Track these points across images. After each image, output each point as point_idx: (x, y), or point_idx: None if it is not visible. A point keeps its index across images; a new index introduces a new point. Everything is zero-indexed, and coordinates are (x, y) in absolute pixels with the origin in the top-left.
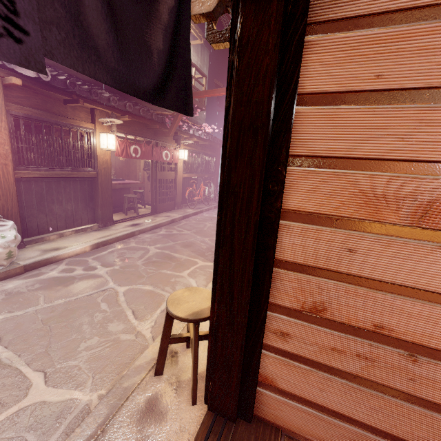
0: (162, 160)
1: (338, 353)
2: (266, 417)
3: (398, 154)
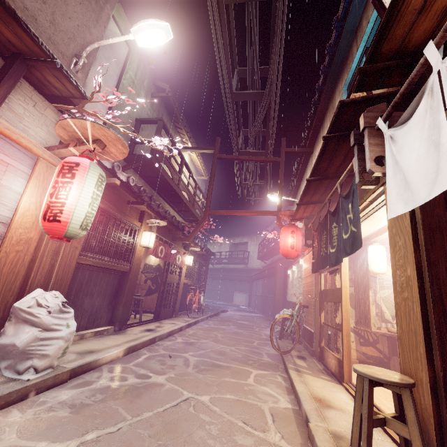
0: (175, 263)
1: None
2: None
3: None
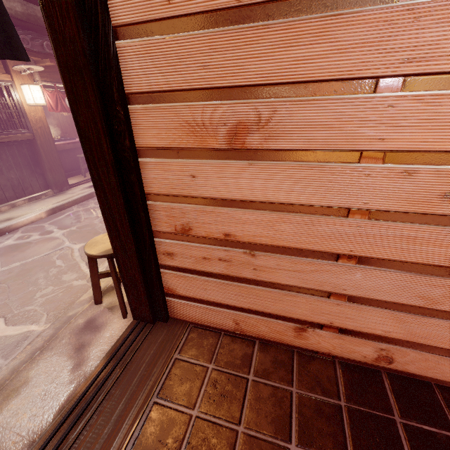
0: None
1: (208, 260)
2: (178, 317)
3: (204, 82)
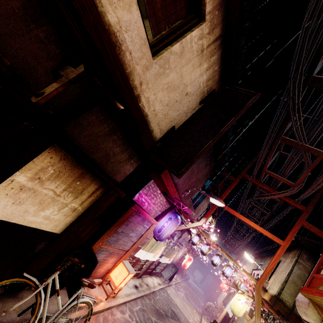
0: None
1: None
2: None
3: None
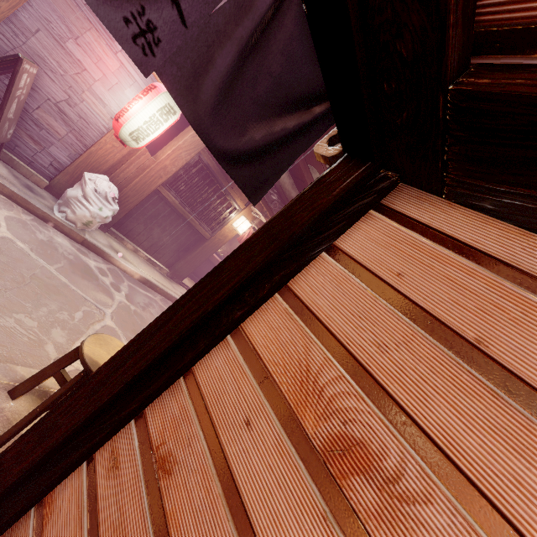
0: None
1: None
2: None
3: (365, 357)
